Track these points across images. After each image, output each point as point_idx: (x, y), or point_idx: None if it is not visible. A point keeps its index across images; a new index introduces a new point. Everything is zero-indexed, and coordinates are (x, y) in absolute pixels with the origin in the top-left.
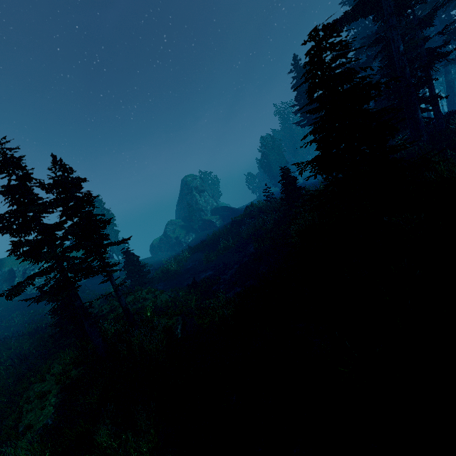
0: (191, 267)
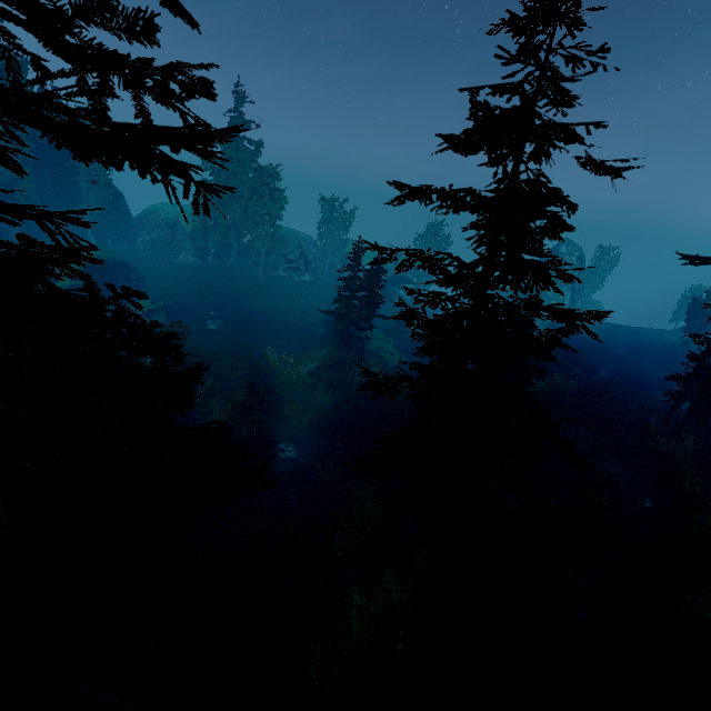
0: None
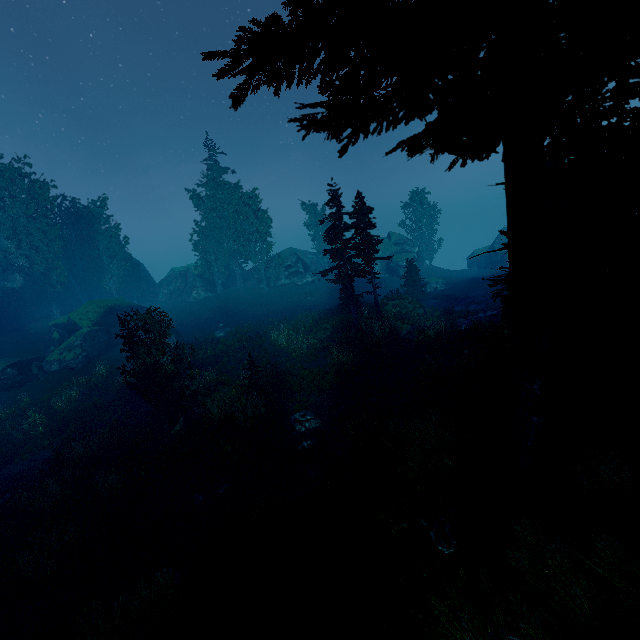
0: (473, 296)
